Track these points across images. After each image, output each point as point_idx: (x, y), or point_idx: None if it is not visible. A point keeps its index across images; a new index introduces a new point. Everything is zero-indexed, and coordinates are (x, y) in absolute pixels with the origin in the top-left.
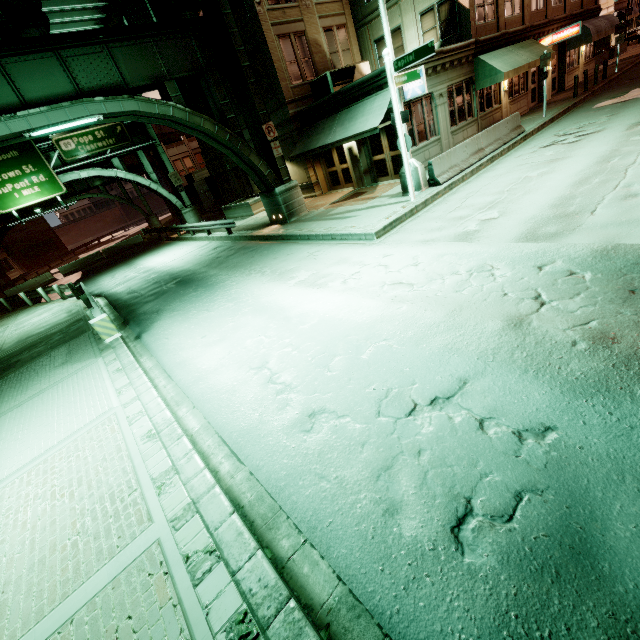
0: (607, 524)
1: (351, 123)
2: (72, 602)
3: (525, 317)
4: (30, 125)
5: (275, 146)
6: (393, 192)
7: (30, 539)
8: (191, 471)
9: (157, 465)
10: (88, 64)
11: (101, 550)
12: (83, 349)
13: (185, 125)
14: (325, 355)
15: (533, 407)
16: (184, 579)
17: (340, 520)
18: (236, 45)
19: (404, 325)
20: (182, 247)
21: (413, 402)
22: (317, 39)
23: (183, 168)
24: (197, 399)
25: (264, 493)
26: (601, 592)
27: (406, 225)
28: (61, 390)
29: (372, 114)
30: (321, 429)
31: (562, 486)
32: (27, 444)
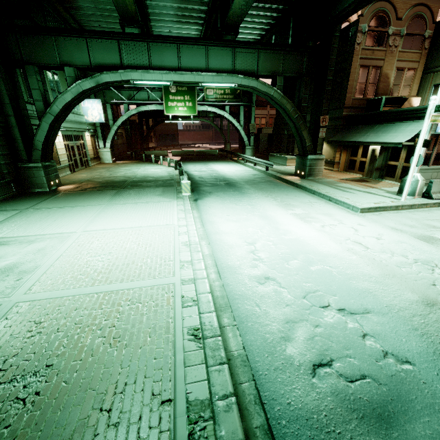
0: (412, 421)
1: (383, 134)
2: (134, 284)
3: (439, 303)
4: (204, 80)
5: (322, 130)
6: (390, 189)
7: (126, 254)
8: (198, 267)
9: (184, 256)
10: (245, 57)
11: (151, 273)
12: (170, 193)
13: (276, 102)
14: (289, 256)
15: (406, 347)
16: (179, 302)
17: (257, 326)
18: (330, 66)
19: (347, 266)
20: (236, 166)
21: (328, 303)
22: (388, 73)
23: (259, 123)
24: (212, 241)
25: (225, 296)
26: (383, 439)
27: (387, 213)
28: (155, 206)
29: (403, 133)
30: (268, 286)
31: (396, 389)
32: (135, 220)
